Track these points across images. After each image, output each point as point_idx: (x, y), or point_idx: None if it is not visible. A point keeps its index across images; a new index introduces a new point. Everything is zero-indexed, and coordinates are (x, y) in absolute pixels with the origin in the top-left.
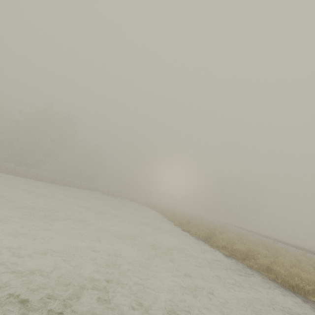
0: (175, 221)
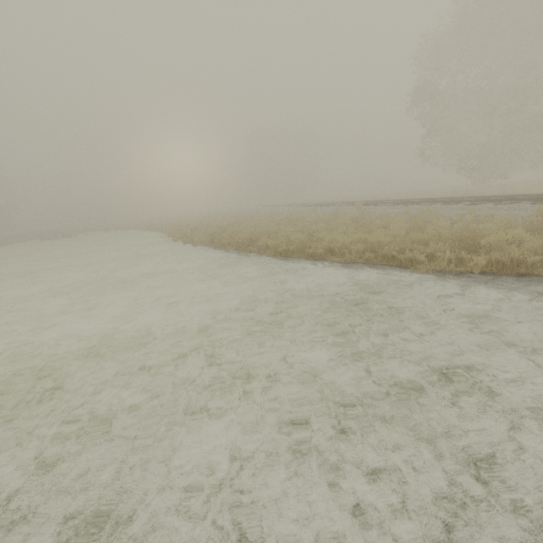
0: (178, 234)
